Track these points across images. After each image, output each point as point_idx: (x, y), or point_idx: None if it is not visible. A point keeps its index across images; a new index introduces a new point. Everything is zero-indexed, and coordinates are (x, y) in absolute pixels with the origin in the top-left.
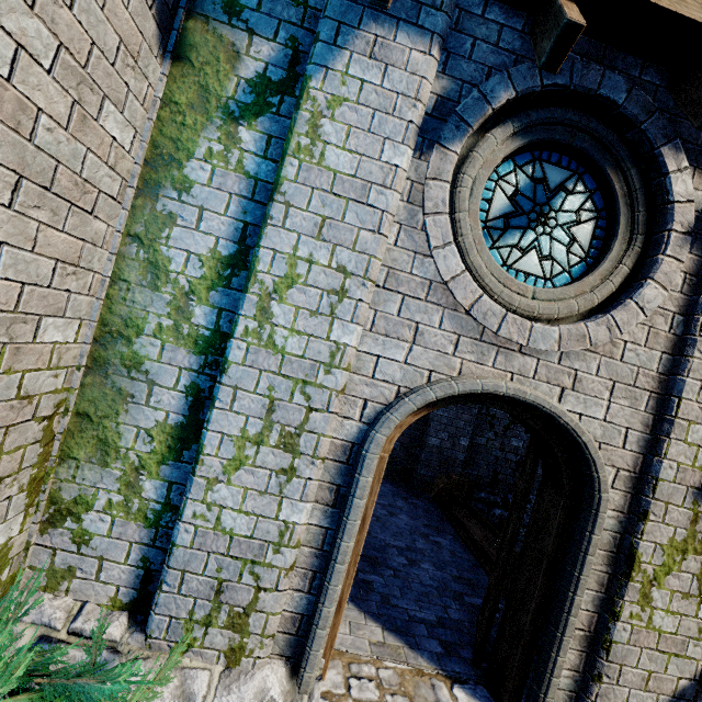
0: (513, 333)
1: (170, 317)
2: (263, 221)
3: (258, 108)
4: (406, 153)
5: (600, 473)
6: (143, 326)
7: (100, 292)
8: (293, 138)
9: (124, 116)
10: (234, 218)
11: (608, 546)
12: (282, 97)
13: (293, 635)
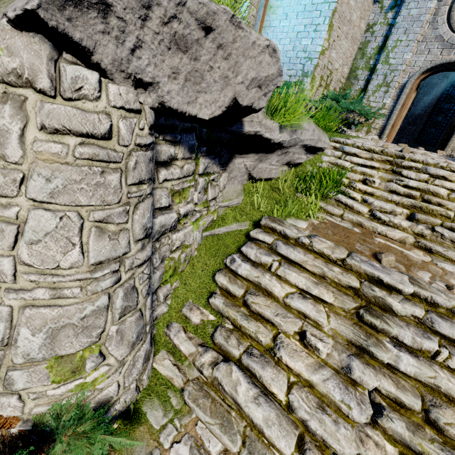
0: None
1: (364, 65)
2: (390, 34)
3: (394, 6)
4: (434, 2)
5: None
6: (358, 68)
7: (351, 62)
8: (402, 11)
9: (364, 22)
10: (383, 37)
11: None
12: (401, 1)
13: (380, 131)
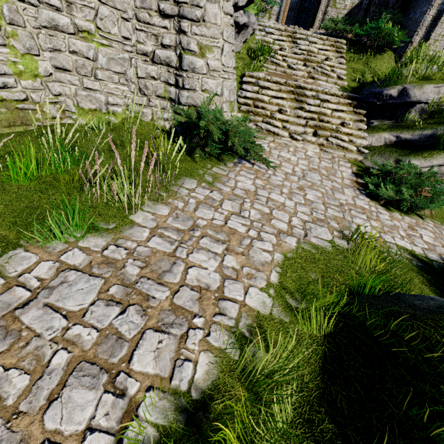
0: None
1: None
2: None
3: None
4: None
5: None
6: None
7: None
8: None
9: None
10: None
11: None
12: None
13: (277, 17)
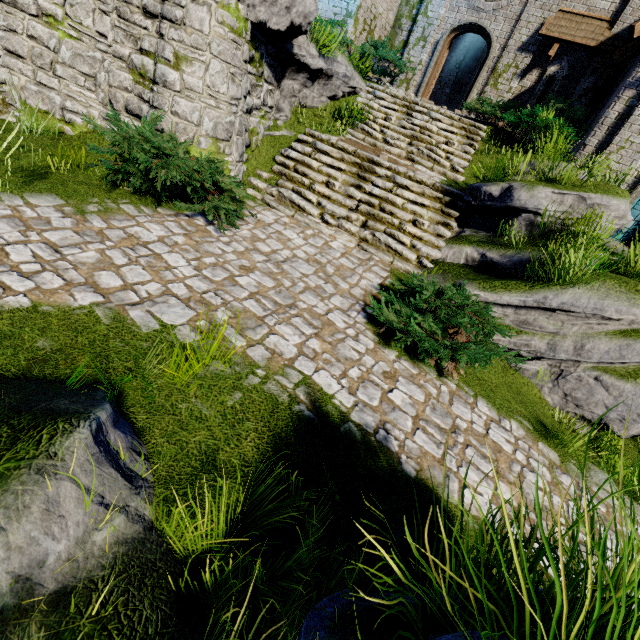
0: (481, 7)
1: (408, 14)
2: None
3: None
4: None
5: (492, 44)
6: (403, 17)
7: (397, 9)
8: None
9: None
10: None
11: (492, 68)
12: None
13: (417, 89)
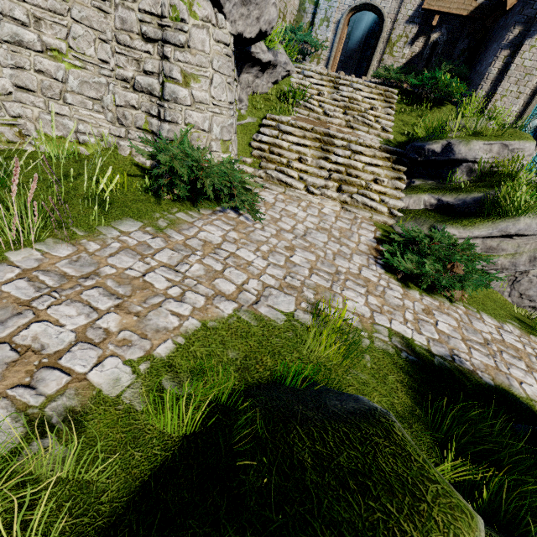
0: None
1: None
2: None
3: None
4: None
5: (385, 19)
6: (306, 1)
7: None
8: None
9: None
10: None
11: (387, 39)
12: None
13: (327, 62)
